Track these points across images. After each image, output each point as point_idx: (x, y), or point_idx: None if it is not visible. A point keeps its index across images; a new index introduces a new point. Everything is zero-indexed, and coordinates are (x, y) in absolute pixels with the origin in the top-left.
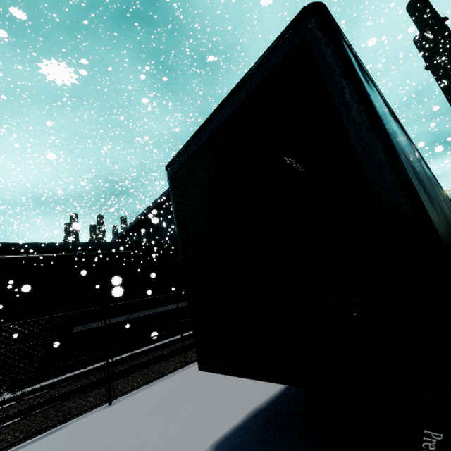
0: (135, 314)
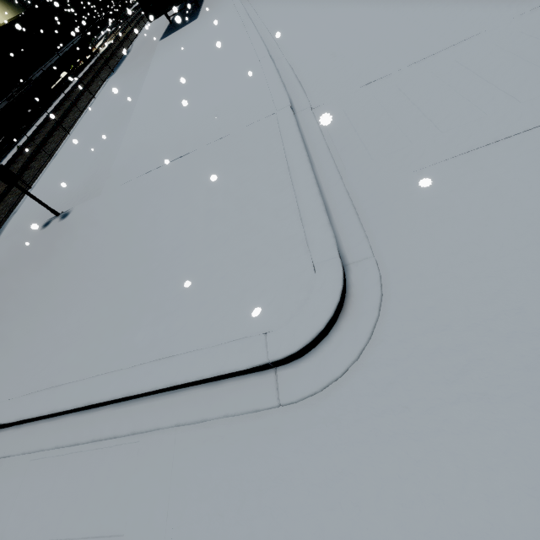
0: (46, 65)
